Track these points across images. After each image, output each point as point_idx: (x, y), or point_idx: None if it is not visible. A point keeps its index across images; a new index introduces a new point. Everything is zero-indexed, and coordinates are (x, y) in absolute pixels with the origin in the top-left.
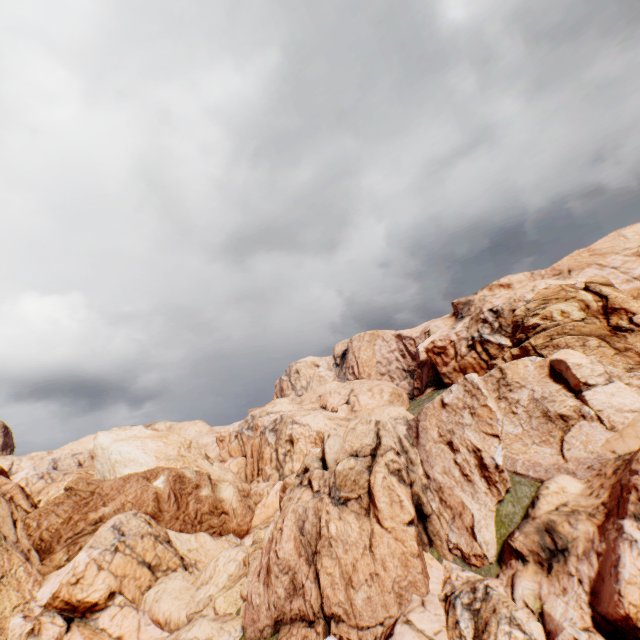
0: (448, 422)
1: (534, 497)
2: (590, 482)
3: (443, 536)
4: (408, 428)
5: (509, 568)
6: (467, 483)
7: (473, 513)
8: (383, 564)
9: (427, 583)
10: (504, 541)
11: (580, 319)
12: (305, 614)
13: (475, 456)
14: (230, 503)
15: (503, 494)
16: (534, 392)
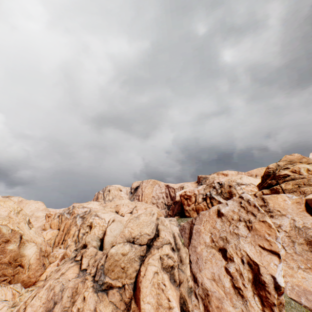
0: (222, 230)
1: None
2: None
3: None
4: (181, 229)
5: None
6: (238, 297)
7: None
8: None
9: None
10: None
11: None
12: None
13: (249, 269)
14: (29, 259)
15: None
16: (295, 221)
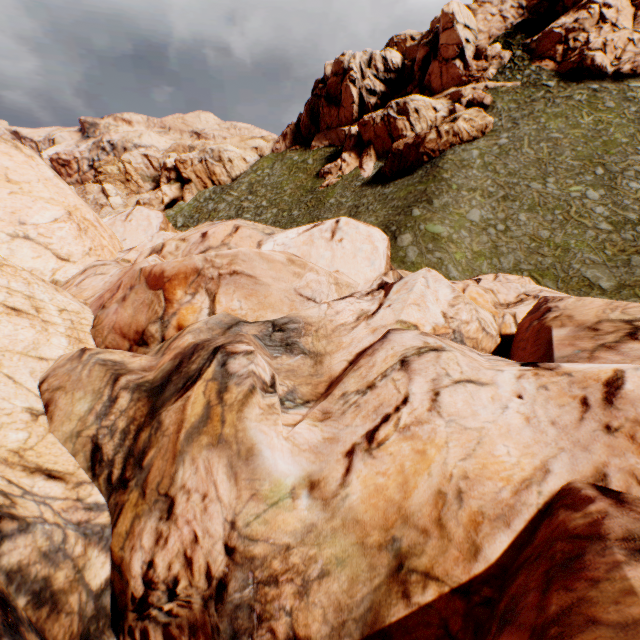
0: None
1: None
2: None
3: None
4: None
5: None
6: None
7: None
8: None
9: None
10: None
11: (117, 174)
12: None
13: None
14: None
15: None
16: (96, 197)
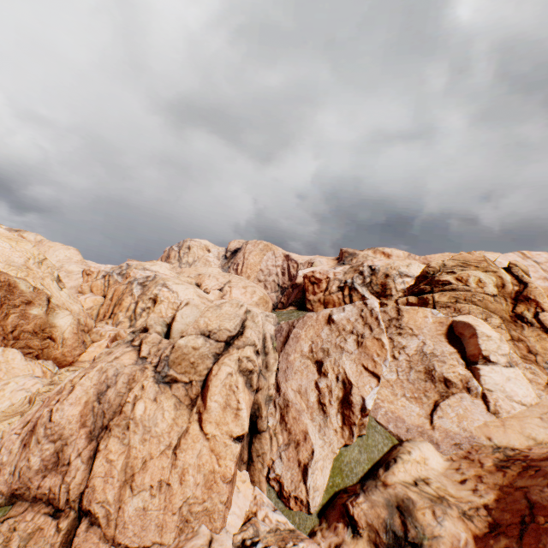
0: (326, 340)
1: (391, 458)
2: (456, 463)
3: (268, 461)
4: (278, 330)
5: (332, 532)
6: (320, 413)
7: (314, 450)
8: (182, 475)
9: (226, 516)
10: (335, 492)
11: (492, 294)
12: (55, 498)
13: (342, 388)
14: (62, 332)
15: (355, 440)
16: (425, 345)
